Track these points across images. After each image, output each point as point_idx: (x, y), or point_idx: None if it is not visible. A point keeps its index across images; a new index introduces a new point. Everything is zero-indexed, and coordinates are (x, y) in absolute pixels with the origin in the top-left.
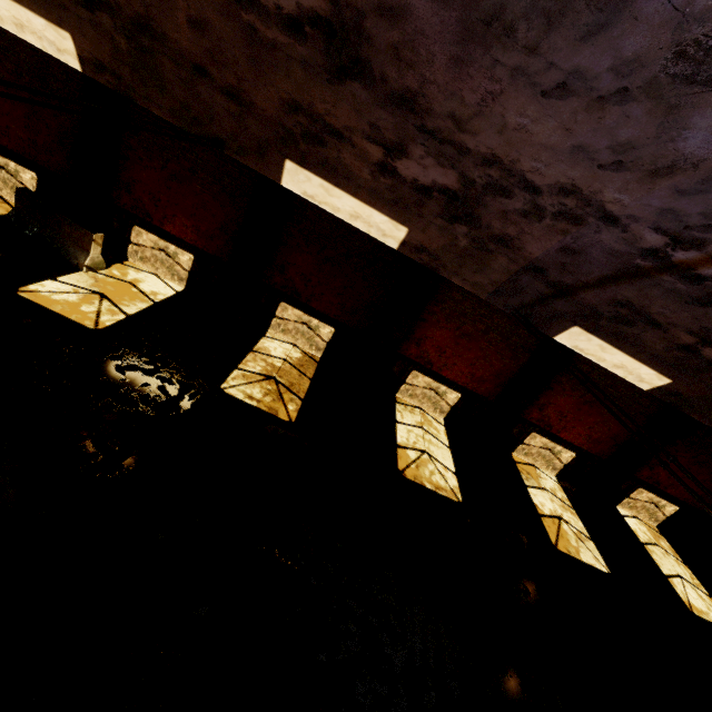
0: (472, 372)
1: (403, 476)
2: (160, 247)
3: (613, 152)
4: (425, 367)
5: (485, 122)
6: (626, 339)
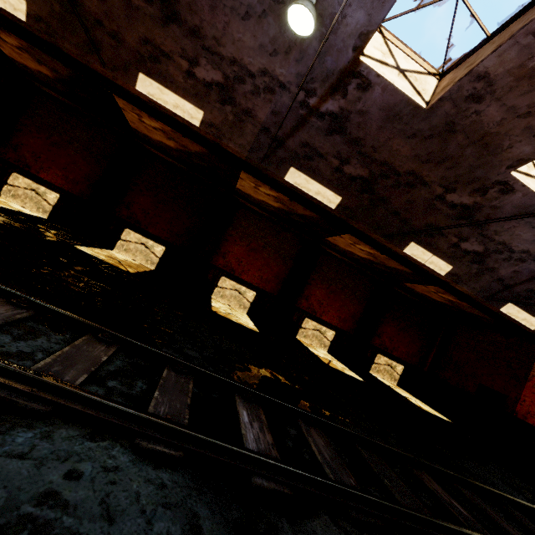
0: (260, 275)
1: (215, 312)
2: (32, 188)
3: (272, 45)
4: (230, 273)
5: (227, 39)
6: (314, 171)
